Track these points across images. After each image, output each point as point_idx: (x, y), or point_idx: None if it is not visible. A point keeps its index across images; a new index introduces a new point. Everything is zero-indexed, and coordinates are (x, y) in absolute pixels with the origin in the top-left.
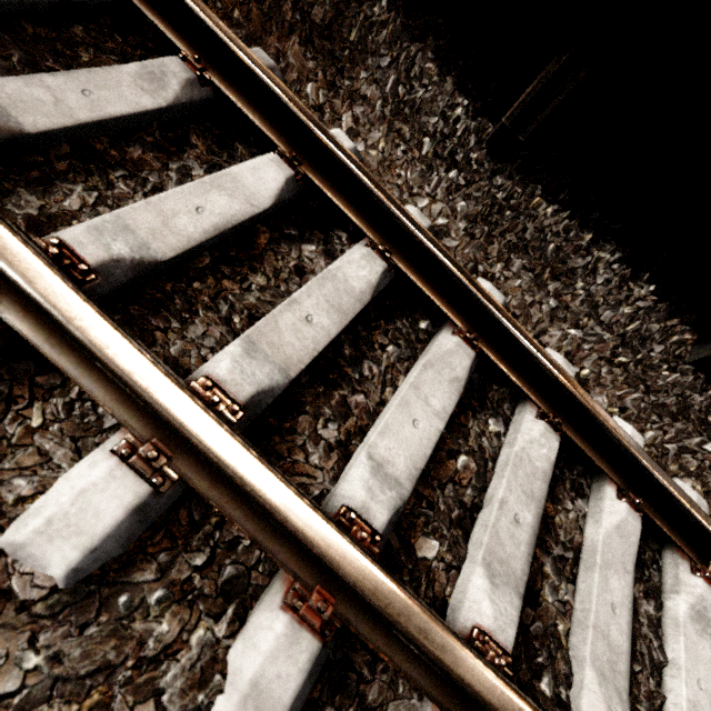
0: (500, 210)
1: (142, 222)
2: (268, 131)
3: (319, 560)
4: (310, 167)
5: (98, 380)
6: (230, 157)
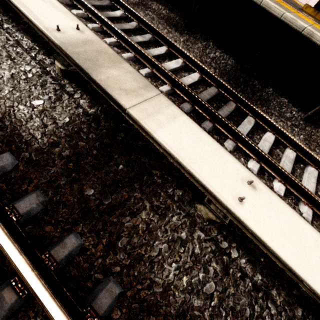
0: (310, 136)
1: (261, 149)
2: (267, 128)
3: (313, 197)
4: (276, 134)
5: (273, 173)
6: (259, 133)
